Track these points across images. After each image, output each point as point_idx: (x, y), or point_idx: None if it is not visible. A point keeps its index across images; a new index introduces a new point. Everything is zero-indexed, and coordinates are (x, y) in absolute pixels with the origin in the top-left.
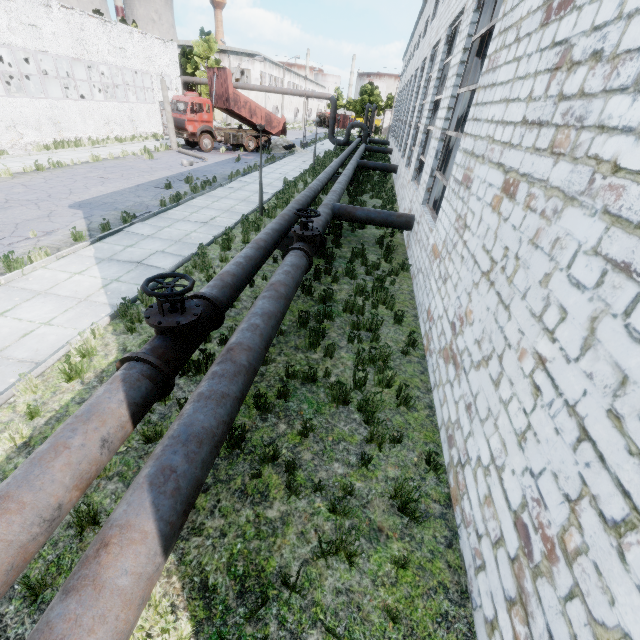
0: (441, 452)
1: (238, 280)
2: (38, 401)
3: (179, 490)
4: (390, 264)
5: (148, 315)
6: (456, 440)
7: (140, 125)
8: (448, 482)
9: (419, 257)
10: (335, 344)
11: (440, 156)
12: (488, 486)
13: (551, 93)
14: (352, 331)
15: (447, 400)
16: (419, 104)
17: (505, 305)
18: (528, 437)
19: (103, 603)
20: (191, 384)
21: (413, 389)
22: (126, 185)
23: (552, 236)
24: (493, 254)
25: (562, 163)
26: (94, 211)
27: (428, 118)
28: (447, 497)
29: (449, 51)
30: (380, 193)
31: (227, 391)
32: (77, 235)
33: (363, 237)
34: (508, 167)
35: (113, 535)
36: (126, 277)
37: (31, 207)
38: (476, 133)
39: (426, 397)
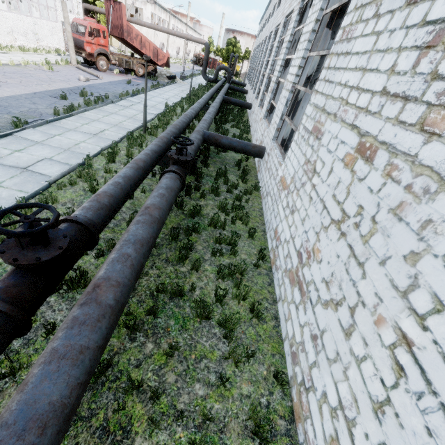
0: (285, 363)
1: (115, 200)
2: None
3: None
4: (245, 184)
5: (2, 249)
6: (300, 361)
7: (43, 39)
8: (291, 395)
9: (268, 182)
10: (201, 257)
11: (289, 104)
12: (335, 429)
13: (421, 70)
14: (215, 244)
15: (292, 318)
16: (272, 59)
17: (359, 261)
18: (387, 412)
19: None
20: (62, 302)
21: (263, 300)
22: (23, 91)
23: (422, 215)
24: (345, 207)
25: (437, 144)
26: None
27: (280, 72)
28: (290, 411)
29: (300, 21)
30: (239, 124)
31: (87, 343)
32: None
33: (225, 159)
34: (364, 131)
35: None
36: (9, 182)
37: None
38: (328, 93)
39: (273, 308)
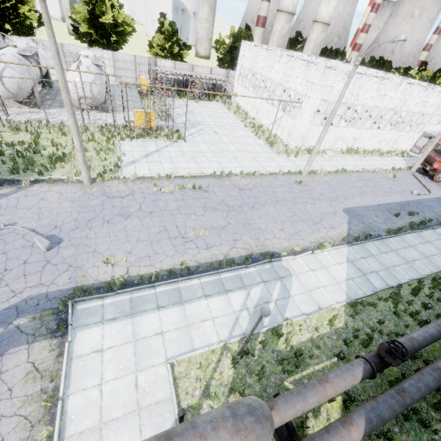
0: None
1: (420, 347)
2: (317, 324)
3: (371, 429)
4: None
5: (381, 349)
6: None
7: (398, 143)
8: None
9: None
10: None
11: None
12: None
13: None
14: None
15: None
16: None
17: None
18: None
19: (350, 439)
20: None
21: None
22: (372, 202)
23: None
24: None
25: None
26: (353, 219)
27: None
28: None
29: None
30: None
31: (396, 409)
32: (344, 239)
33: None
34: None
35: (354, 423)
36: (356, 280)
37: (329, 203)
38: None
39: None
